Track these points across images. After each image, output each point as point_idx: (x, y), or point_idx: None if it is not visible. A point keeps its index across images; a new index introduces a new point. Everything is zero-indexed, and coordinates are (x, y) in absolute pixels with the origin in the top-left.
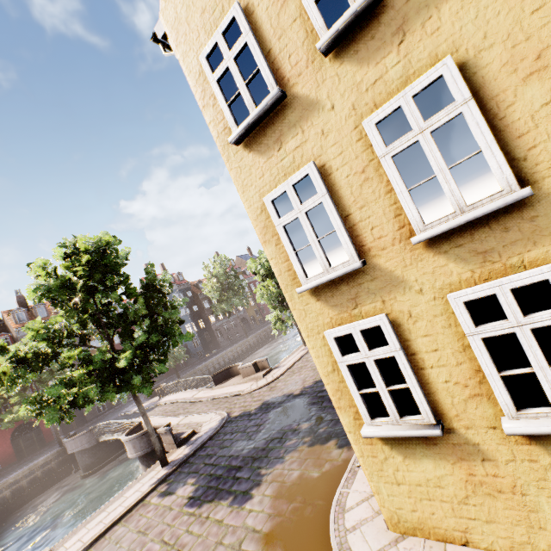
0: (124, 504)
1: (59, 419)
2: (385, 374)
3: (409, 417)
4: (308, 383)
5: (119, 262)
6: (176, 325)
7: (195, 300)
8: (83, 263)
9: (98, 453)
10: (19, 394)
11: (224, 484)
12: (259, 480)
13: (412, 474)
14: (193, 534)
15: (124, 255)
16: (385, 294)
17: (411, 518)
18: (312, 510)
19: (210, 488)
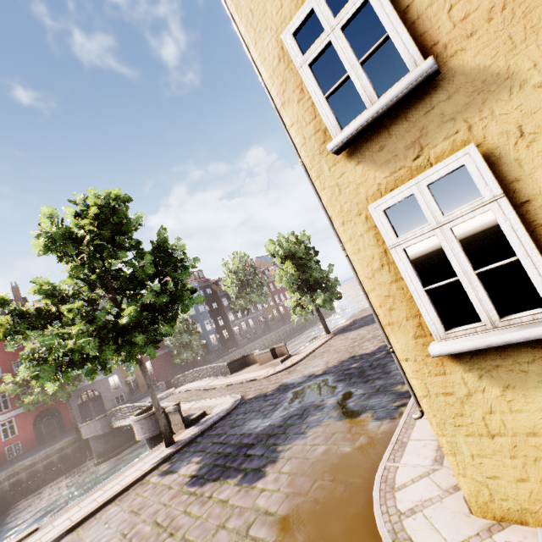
0: (122, 482)
1: (55, 377)
2: (470, 251)
3: (516, 314)
4: (332, 364)
5: (130, 223)
6: (187, 291)
7: (215, 297)
8: (91, 217)
9: (112, 440)
10: None
11: (232, 461)
12: (275, 457)
13: (520, 417)
14: (191, 515)
15: (137, 219)
16: (472, 112)
17: (515, 493)
18: (345, 490)
19: (216, 466)
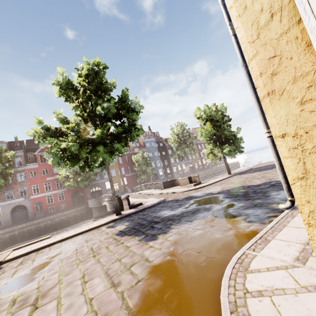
0: (90, 226)
1: (58, 163)
2: None
3: None
4: (226, 189)
5: (107, 84)
6: (136, 129)
7: (164, 148)
8: (83, 75)
9: (101, 211)
10: (74, 175)
11: (143, 228)
12: (167, 231)
13: None
14: (108, 249)
15: (112, 84)
16: None
17: None
18: (205, 261)
19: (134, 229)
